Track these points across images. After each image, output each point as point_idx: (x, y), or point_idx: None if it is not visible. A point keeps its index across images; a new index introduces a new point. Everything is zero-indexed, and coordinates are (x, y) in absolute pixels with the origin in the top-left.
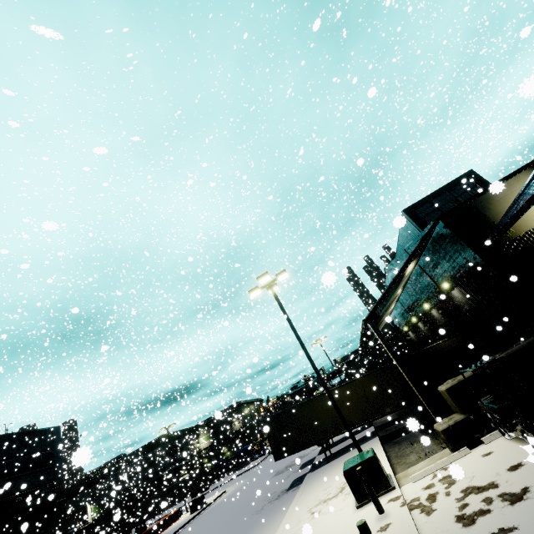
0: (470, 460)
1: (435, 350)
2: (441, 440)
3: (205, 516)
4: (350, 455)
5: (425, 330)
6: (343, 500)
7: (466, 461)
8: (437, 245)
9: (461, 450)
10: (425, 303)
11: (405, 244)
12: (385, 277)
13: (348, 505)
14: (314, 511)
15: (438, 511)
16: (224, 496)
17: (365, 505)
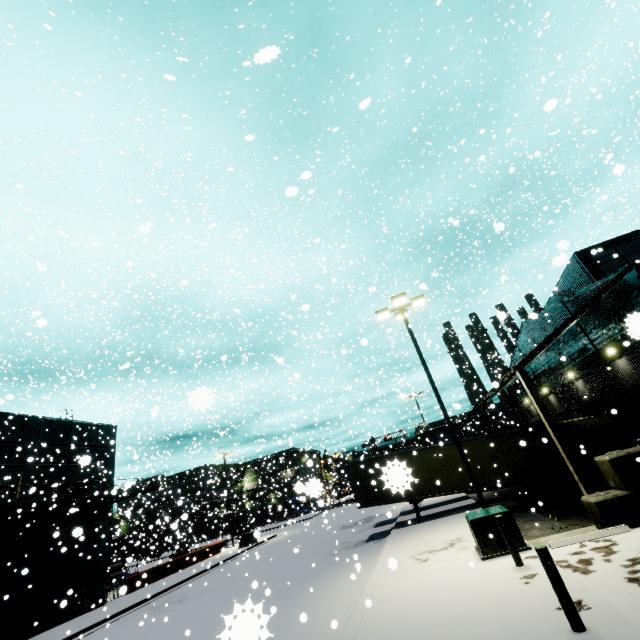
0: (631, 537)
1: (573, 427)
2: (572, 522)
3: (259, 552)
4: (450, 520)
5: (557, 405)
6: (457, 552)
7: (626, 537)
8: (616, 300)
9: (619, 527)
10: (570, 371)
11: (563, 295)
12: (520, 334)
13: (467, 556)
14: (420, 558)
15: (599, 572)
16: (277, 539)
17: (492, 558)
